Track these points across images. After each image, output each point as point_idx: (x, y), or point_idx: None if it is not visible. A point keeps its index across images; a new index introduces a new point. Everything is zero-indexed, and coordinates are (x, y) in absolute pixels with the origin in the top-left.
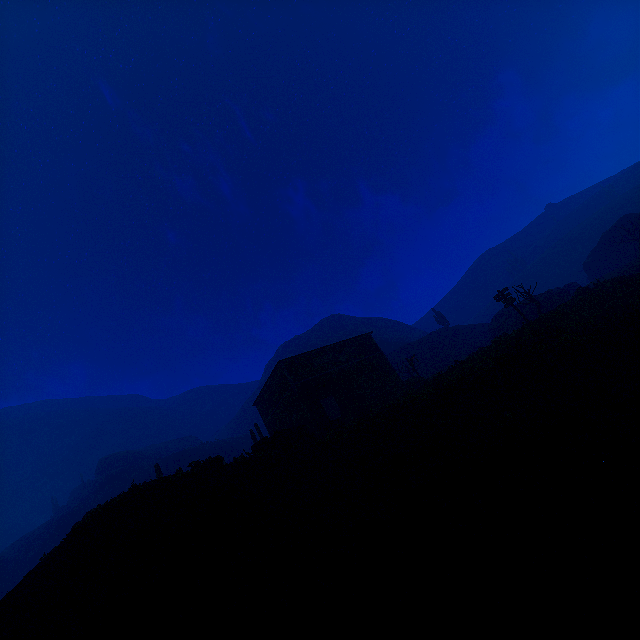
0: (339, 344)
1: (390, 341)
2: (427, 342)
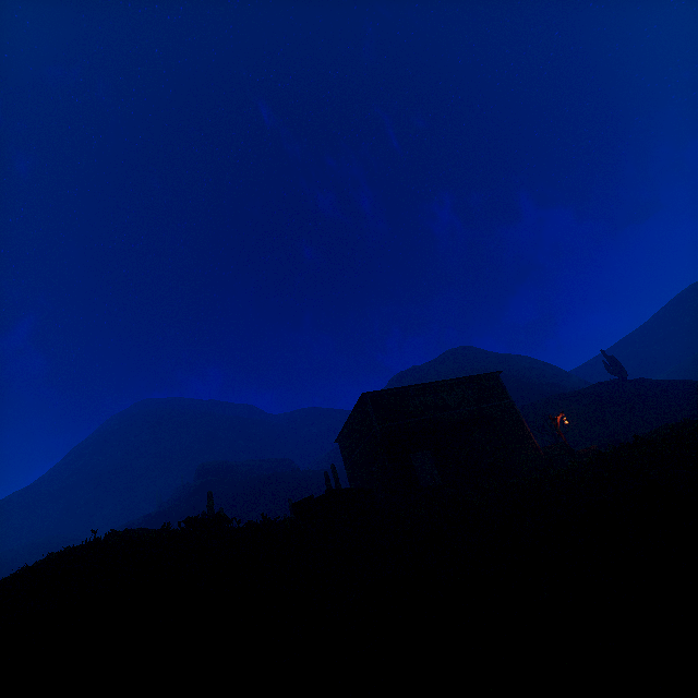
0: (450, 382)
1: (533, 388)
2: (588, 396)
